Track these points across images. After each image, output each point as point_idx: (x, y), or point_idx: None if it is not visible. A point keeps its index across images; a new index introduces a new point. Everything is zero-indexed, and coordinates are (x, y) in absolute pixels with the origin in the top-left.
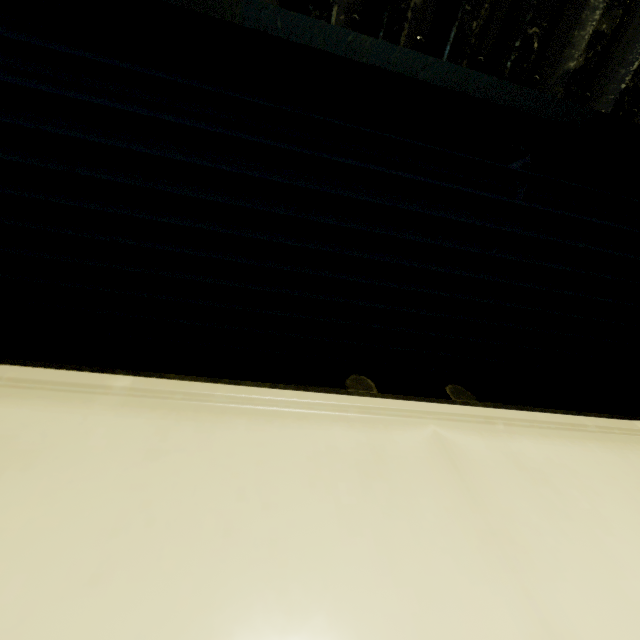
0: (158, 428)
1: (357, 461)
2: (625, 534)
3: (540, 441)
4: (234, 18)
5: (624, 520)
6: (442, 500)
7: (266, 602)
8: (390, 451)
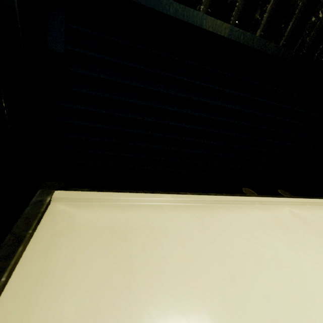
0: (196, 216)
1: (274, 224)
2: None
3: None
4: (224, 34)
5: None
6: (313, 236)
7: (293, 280)
8: (281, 219)
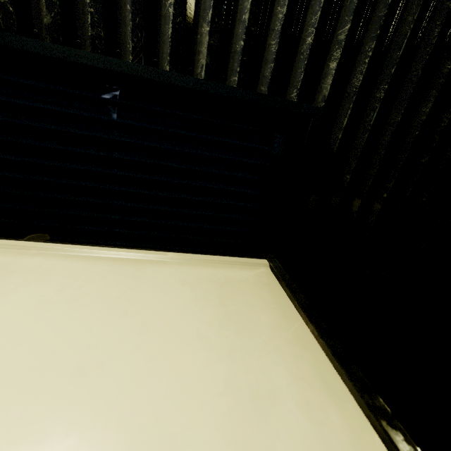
0: None
1: None
2: (11, 298)
3: (55, 259)
4: None
5: (30, 293)
6: None
7: None
8: None
